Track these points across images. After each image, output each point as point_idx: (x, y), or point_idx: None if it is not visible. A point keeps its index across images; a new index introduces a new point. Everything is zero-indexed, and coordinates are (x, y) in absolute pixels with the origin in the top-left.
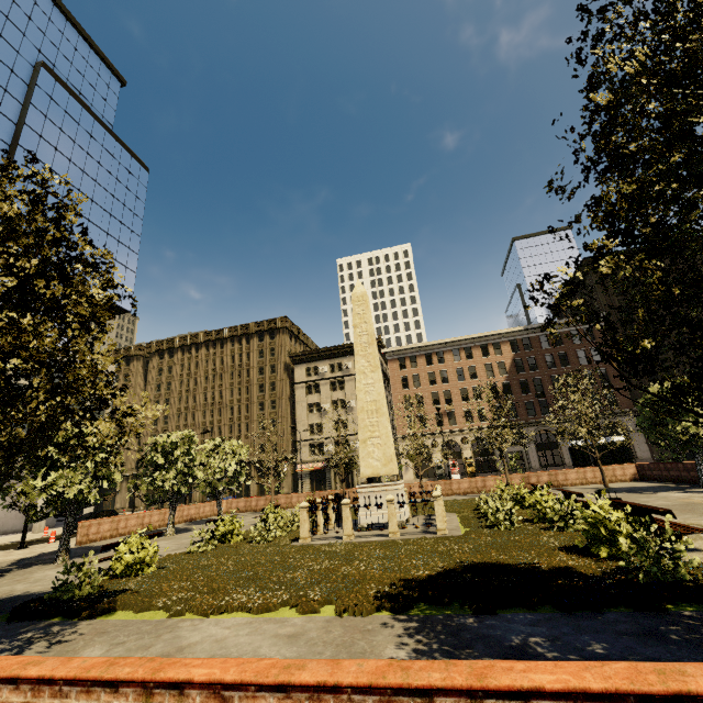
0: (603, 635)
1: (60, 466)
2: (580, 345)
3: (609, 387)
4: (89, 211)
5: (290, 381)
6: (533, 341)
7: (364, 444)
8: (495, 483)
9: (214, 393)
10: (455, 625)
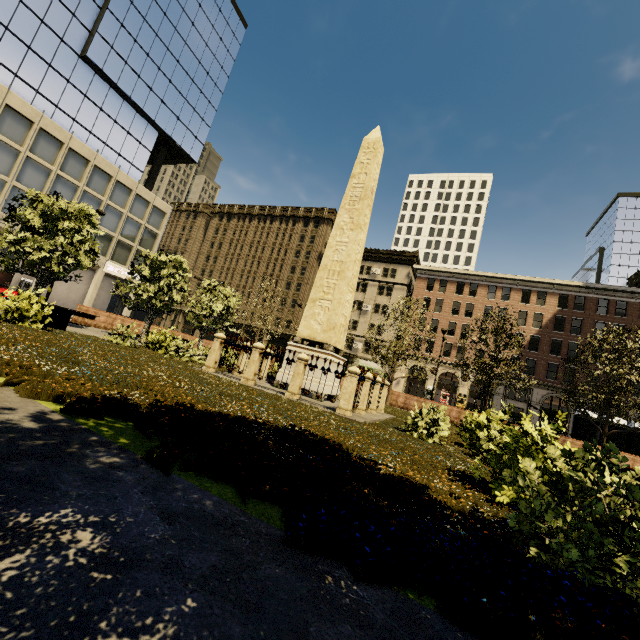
0: (241, 626)
1: (42, 234)
2: None
3: None
4: (180, 53)
5: None
6: (588, 302)
7: (312, 303)
8: None
9: (253, 263)
10: (66, 451)
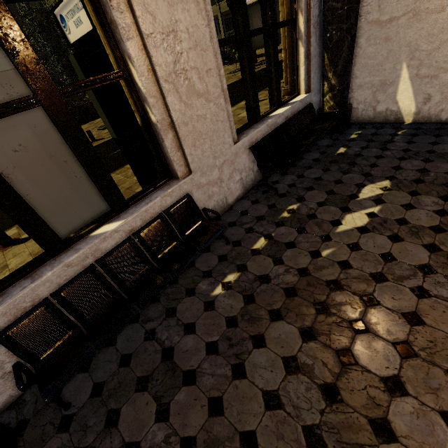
0: None
1: None
2: None
3: None
4: None
5: None
6: None
7: None
8: None
9: None
10: None
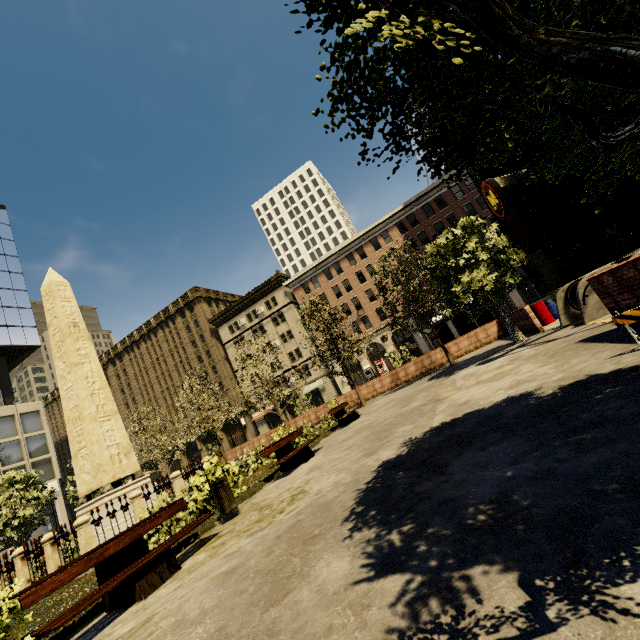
0: None
1: None
2: (464, 199)
3: (504, 231)
4: None
5: (222, 343)
6: (417, 215)
7: (76, 459)
8: (368, 391)
9: (166, 379)
10: None
